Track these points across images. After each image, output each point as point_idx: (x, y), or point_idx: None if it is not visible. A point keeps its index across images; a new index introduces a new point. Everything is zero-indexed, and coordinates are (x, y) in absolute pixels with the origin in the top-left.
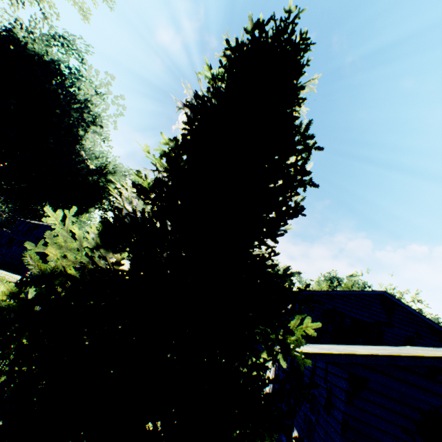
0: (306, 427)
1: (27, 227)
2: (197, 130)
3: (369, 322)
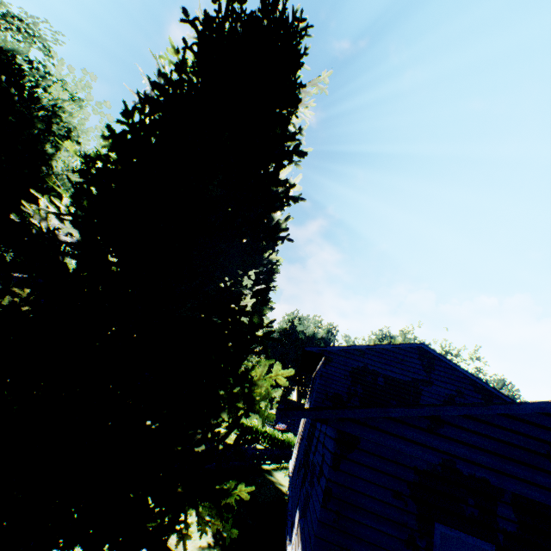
0: (305, 505)
1: None
2: (138, 125)
3: (405, 380)
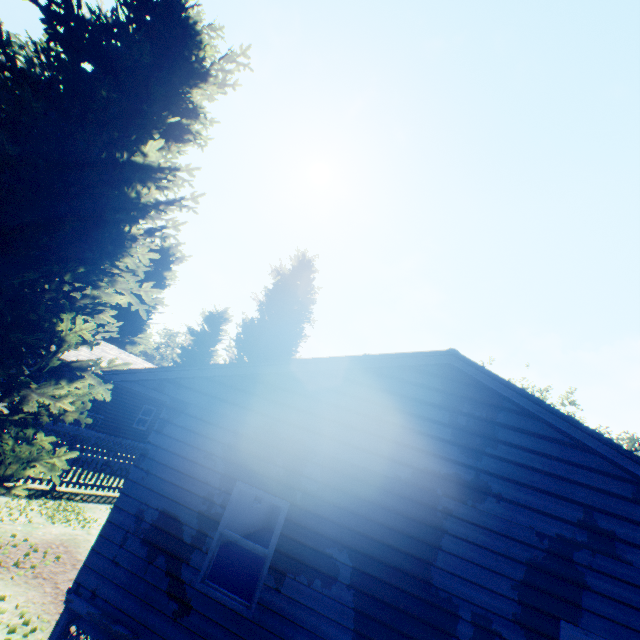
0: None
1: None
2: None
3: None
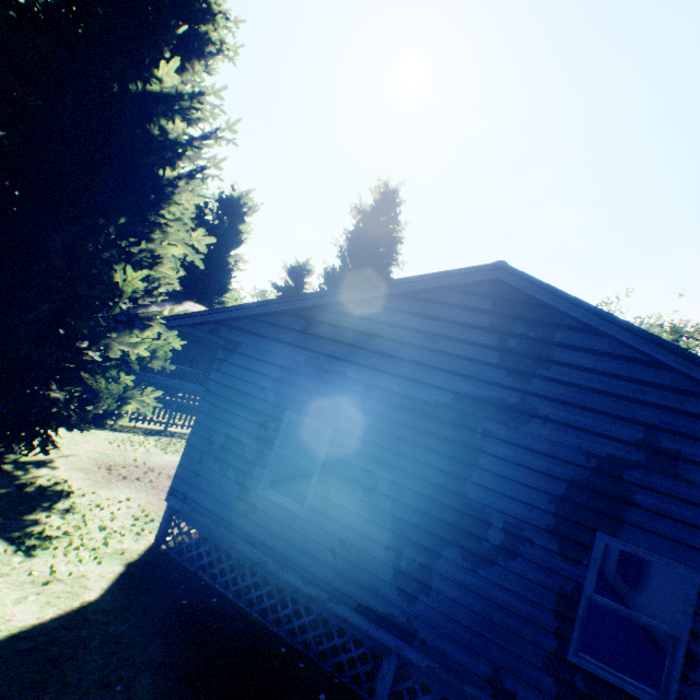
0: None
1: None
2: None
3: None
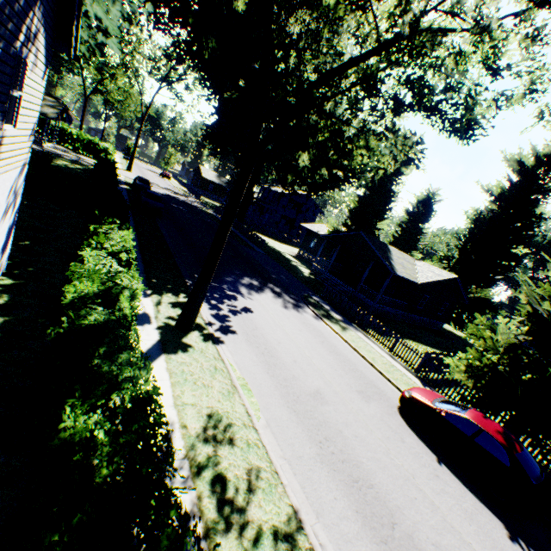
0: None
1: (271, 195)
2: None
3: None
